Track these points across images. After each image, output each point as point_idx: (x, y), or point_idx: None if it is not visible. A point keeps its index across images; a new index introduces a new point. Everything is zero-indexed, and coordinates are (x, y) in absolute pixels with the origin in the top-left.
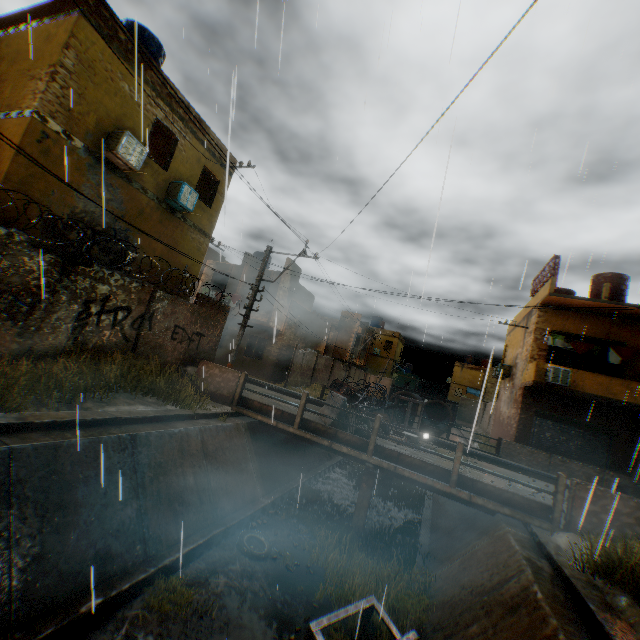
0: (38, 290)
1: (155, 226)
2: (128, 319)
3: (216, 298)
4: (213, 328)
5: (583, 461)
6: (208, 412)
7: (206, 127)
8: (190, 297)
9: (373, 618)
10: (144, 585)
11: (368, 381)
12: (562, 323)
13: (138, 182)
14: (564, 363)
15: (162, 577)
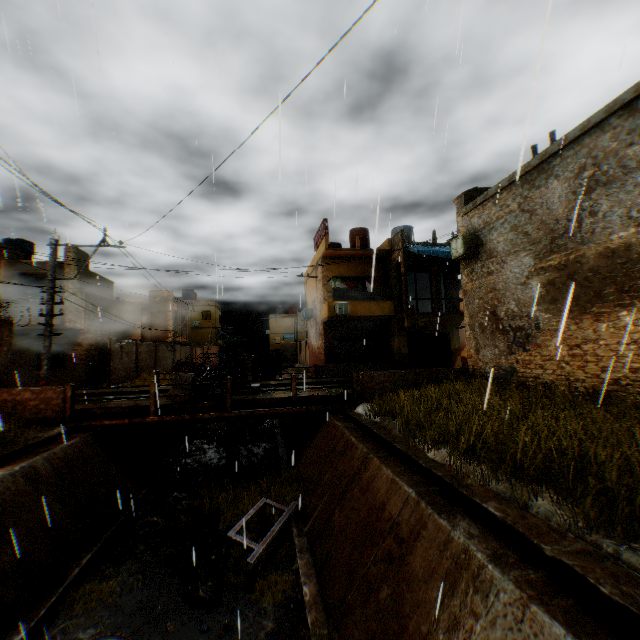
0: None
1: None
2: None
3: None
4: None
5: (366, 361)
6: (43, 439)
7: None
8: None
9: (266, 515)
10: (59, 605)
11: (195, 355)
12: (338, 269)
13: None
14: (345, 298)
15: (74, 590)
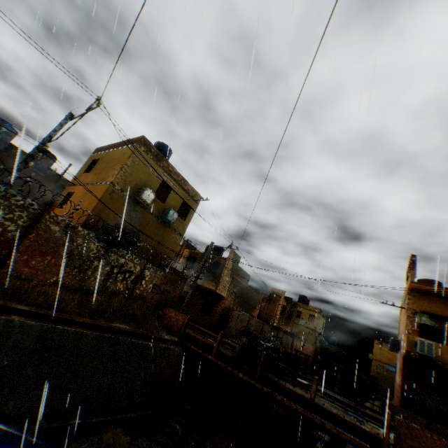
0: (93, 259)
1: (154, 230)
2: (130, 277)
3: (186, 272)
4: (176, 288)
5: None
6: (162, 337)
7: (187, 182)
8: (165, 268)
9: None
10: (103, 425)
11: (295, 346)
12: (428, 305)
13: (149, 209)
14: (435, 339)
15: (113, 424)
